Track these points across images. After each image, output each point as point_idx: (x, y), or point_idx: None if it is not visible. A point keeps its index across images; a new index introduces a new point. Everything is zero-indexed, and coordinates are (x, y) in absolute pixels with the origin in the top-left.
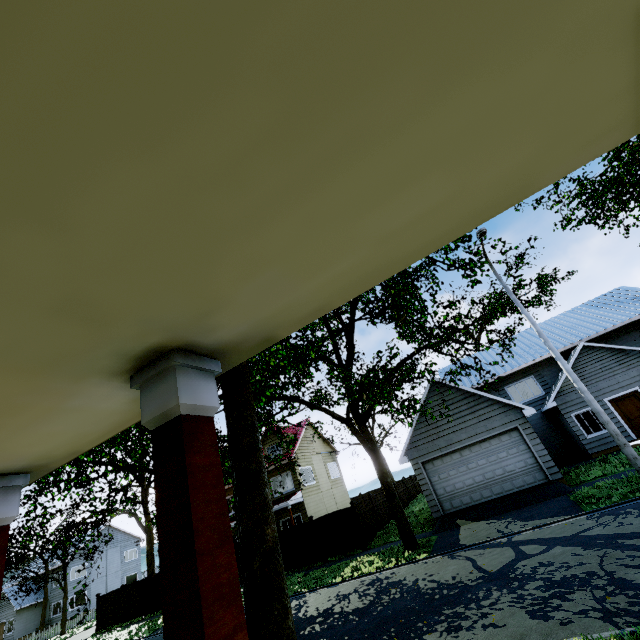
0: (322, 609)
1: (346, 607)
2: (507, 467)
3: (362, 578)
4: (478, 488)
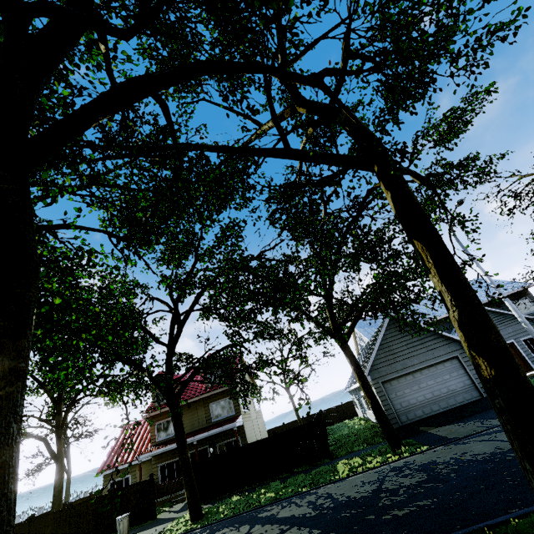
0: (369, 491)
1: (402, 483)
2: (450, 387)
3: (370, 471)
4: (428, 403)
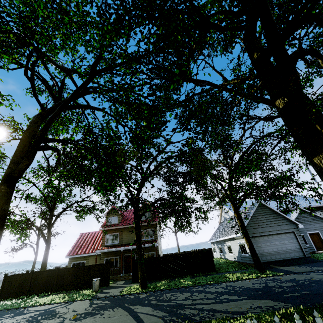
0: (261, 286)
1: (281, 285)
2: (288, 247)
3: (251, 279)
4: (274, 254)
